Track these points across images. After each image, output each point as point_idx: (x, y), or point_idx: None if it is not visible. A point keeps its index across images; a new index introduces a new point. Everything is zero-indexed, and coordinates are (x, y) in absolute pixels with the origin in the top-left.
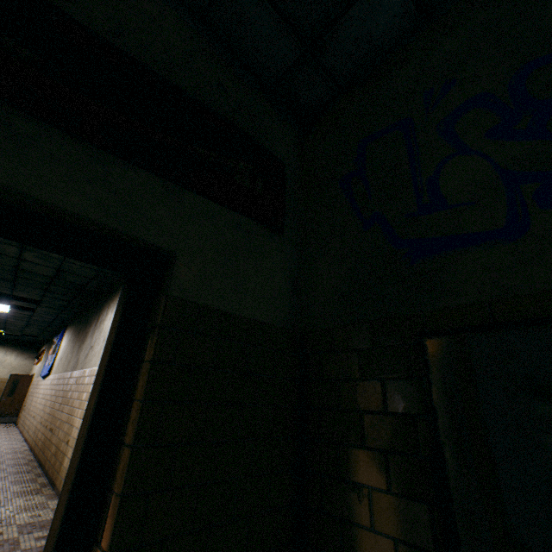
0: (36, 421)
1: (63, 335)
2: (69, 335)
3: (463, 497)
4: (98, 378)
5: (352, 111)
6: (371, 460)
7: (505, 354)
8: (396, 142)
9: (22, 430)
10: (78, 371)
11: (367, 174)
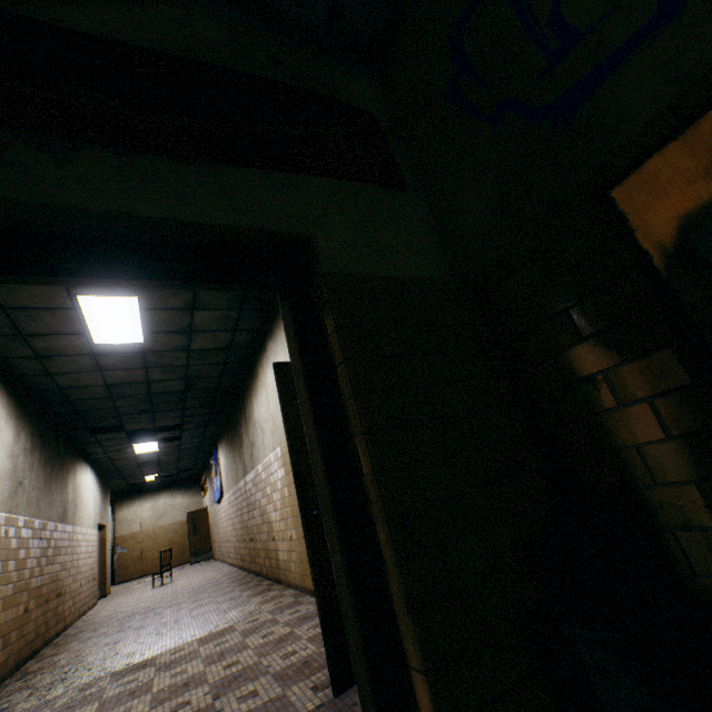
0: (232, 542)
1: (217, 454)
2: (223, 450)
3: (706, 314)
4: (296, 368)
5: (426, 8)
6: (594, 346)
7: (706, 146)
8: (493, 6)
9: (223, 559)
10: (250, 473)
11: (474, 66)
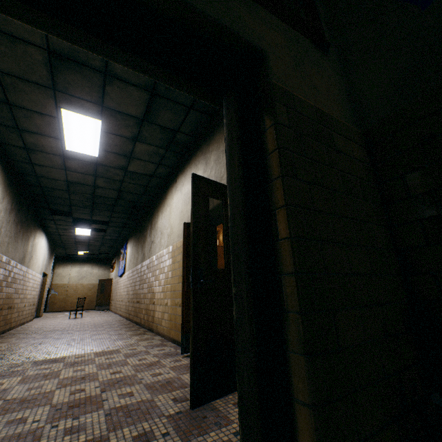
0: (124, 302)
1: (126, 246)
2: (131, 244)
3: None
4: (231, 153)
5: None
6: None
7: None
8: None
9: (116, 311)
10: (147, 260)
11: None
